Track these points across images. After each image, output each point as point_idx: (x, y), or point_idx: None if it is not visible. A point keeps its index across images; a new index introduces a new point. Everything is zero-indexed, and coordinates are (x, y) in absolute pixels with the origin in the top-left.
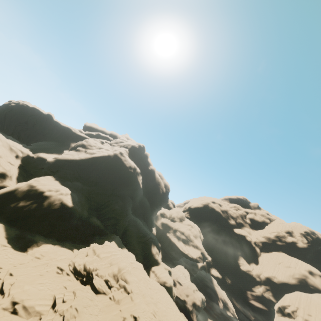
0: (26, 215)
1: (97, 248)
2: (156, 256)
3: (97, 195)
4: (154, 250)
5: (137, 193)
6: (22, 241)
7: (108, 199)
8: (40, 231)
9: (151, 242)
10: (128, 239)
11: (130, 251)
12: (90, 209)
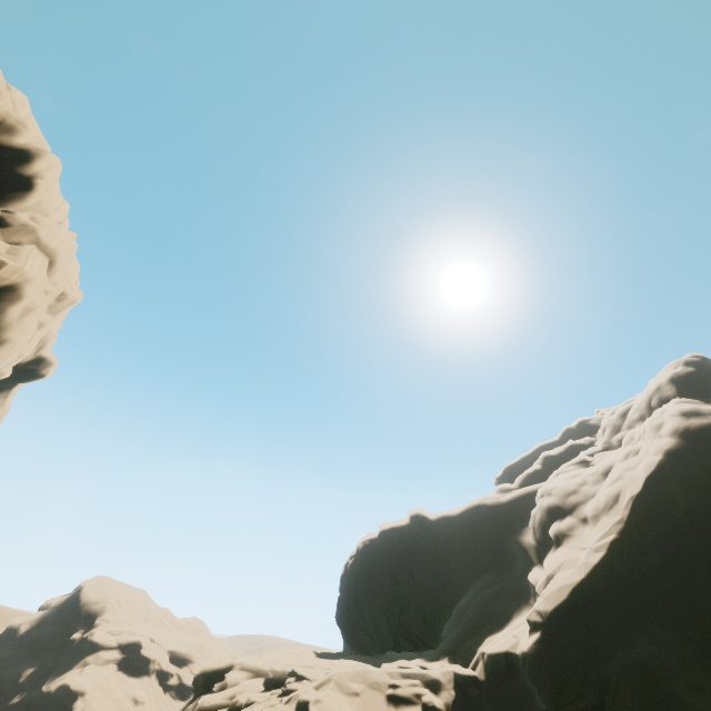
0: None
1: None
2: None
3: None
4: None
5: None
6: None
7: None
8: None
9: None
10: None
11: None
12: None
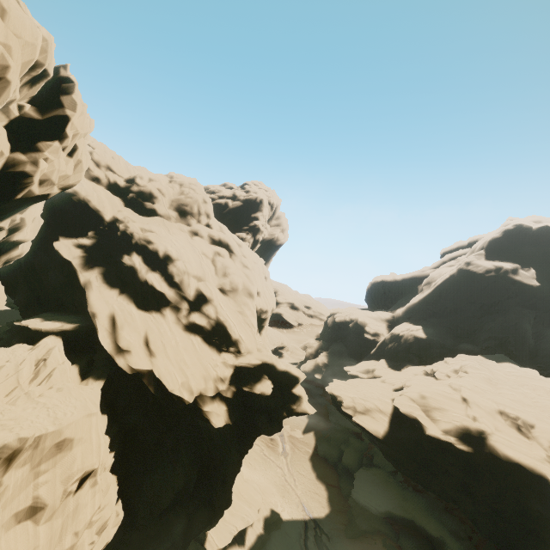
0: (395, 352)
1: (448, 359)
2: None
3: (461, 322)
4: None
5: (536, 296)
6: (398, 366)
7: (480, 321)
8: (411, 362)
9: None
10: (545, 361)
11: None
12: (457, 338)
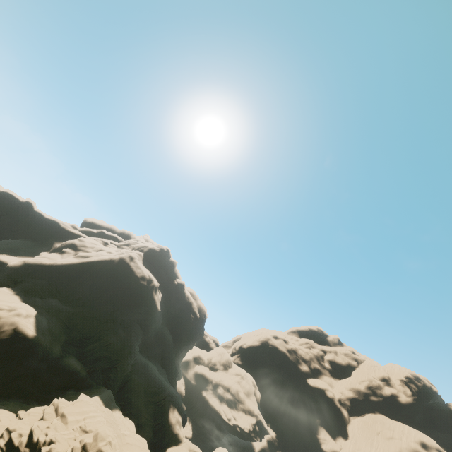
0: None
1: (63, 405)
2: (176, 427)
3: (83, 321)
4: (174, 416)
5: (152, 319)
6: None
7: (102, 327)
8: None
9: (169, 402)
10: (128, 398)
11: (131, 418)
12: (67, 343)
